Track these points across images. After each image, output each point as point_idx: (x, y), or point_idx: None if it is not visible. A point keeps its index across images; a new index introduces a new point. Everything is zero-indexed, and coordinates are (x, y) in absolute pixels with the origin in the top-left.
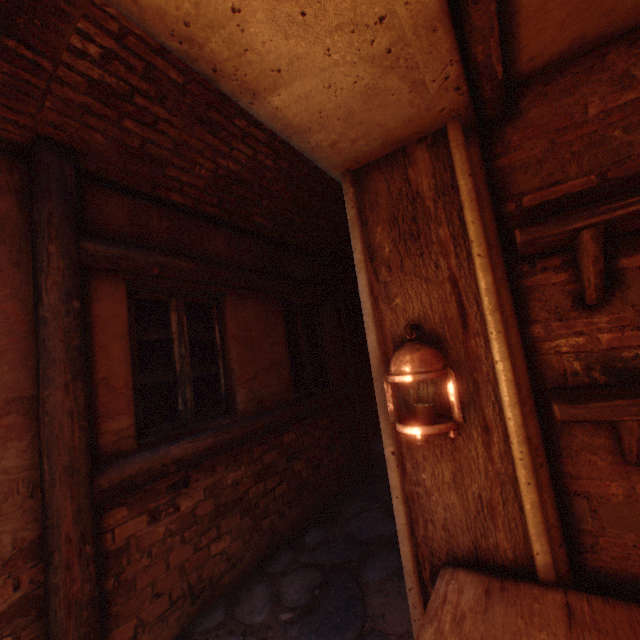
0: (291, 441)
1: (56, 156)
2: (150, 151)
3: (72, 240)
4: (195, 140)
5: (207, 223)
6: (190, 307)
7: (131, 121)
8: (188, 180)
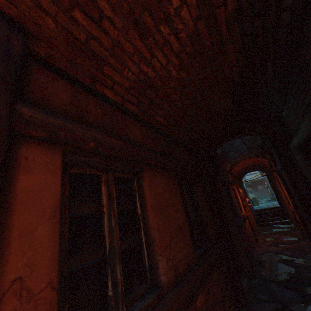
0: (201, 305)
1: (3, 26)
2: (92, 47)
3: (3, 99)
4: (128, 43)
5: (128, 117)
6: (116, 181)
7: (80, 12)
8: (118, 80)
